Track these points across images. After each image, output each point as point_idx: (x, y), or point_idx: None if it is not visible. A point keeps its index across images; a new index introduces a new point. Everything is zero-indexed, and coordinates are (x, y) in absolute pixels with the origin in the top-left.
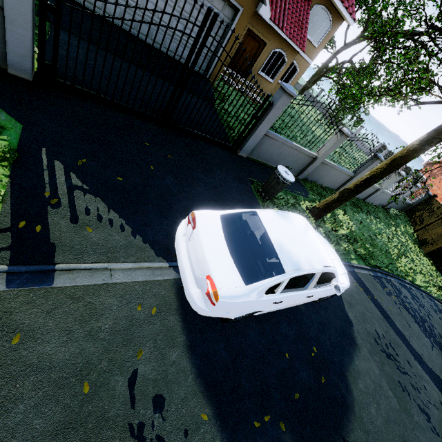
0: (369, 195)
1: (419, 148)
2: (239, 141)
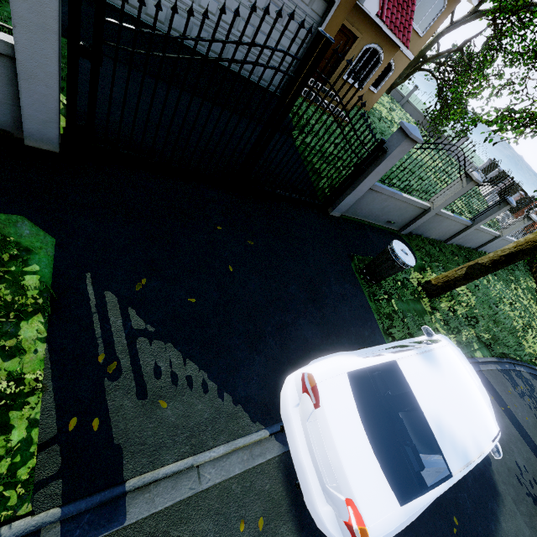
0: (483, 244)
1: None
2: (332, 198)
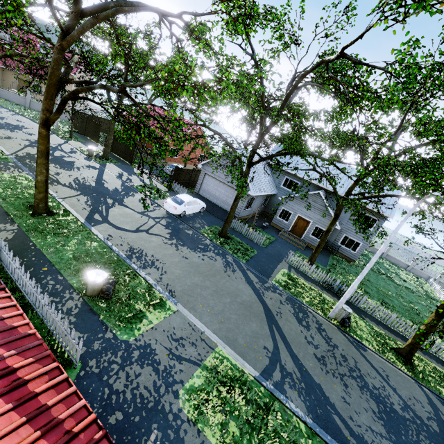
0: None
1: None
2: None
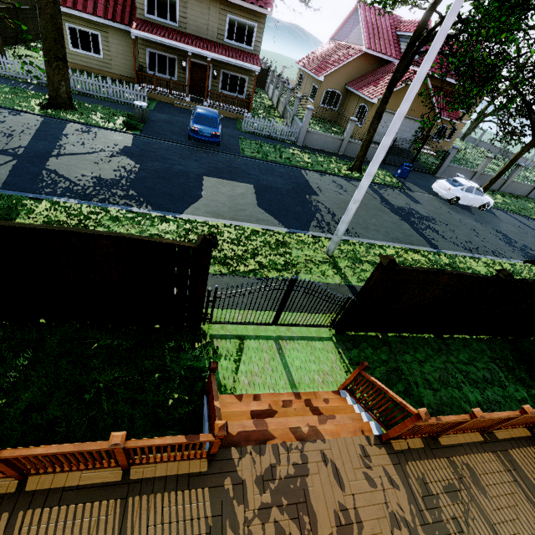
0: (529, 193)
1: (519, 154)
2: (435, 171)
